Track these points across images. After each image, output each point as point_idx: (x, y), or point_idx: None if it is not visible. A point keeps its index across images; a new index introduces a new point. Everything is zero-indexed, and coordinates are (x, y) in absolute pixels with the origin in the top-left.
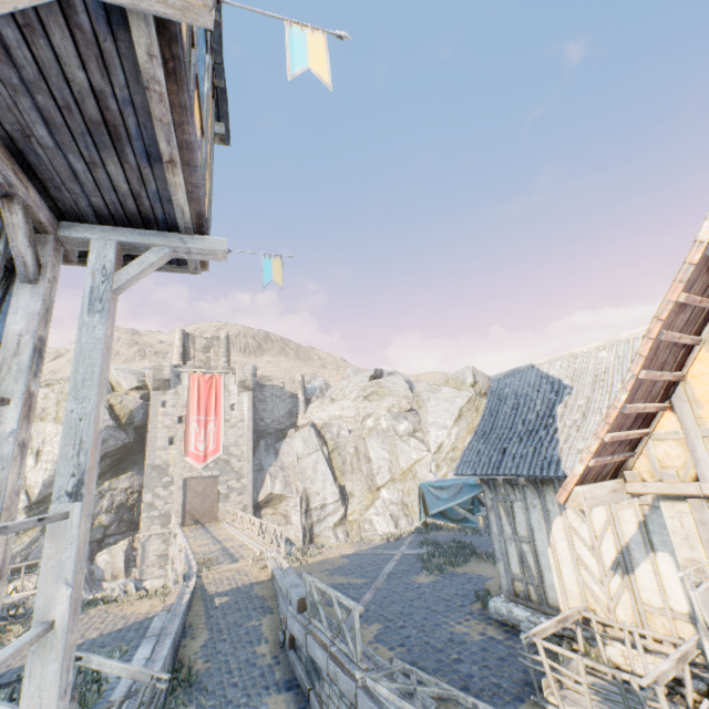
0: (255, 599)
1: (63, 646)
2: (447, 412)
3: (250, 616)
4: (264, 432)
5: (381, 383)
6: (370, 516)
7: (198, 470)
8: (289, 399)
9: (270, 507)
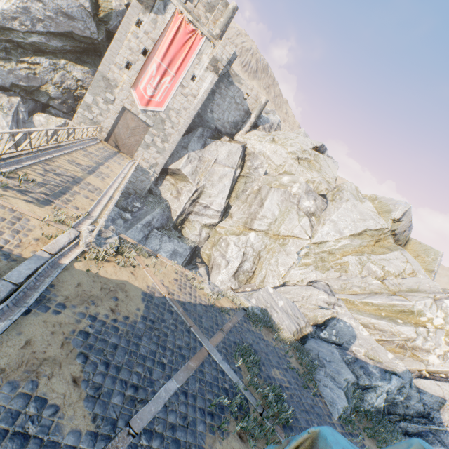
0: None
1: None
2: (352, 223)
3: None
4: (206, 123)
5: (318, 158)
6: (230, 241)
7: (137, 109)
8: (243, 112)
9: (173, 179)
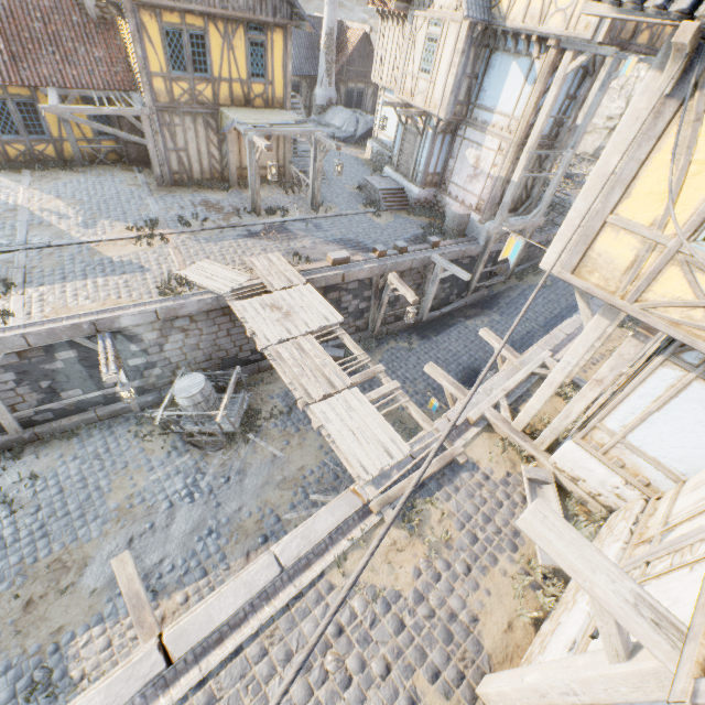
0: None
1: (557, 180)
2: None
3: None
4: None
5: None
6: None
7: None
8: None
9: None
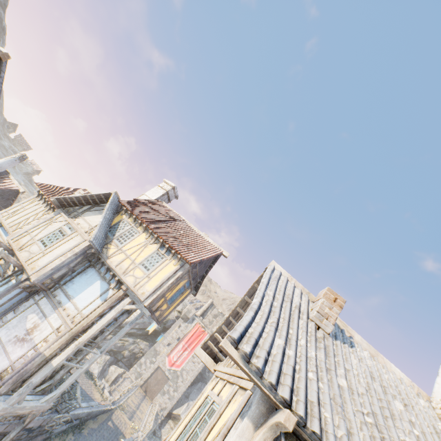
0: (116, 438)
1: (81, 372)
2: None
3: (109, 440)
4: (204, 379)
5: None
6: None
7: (166, 367)
8: None
9: (174, 422)
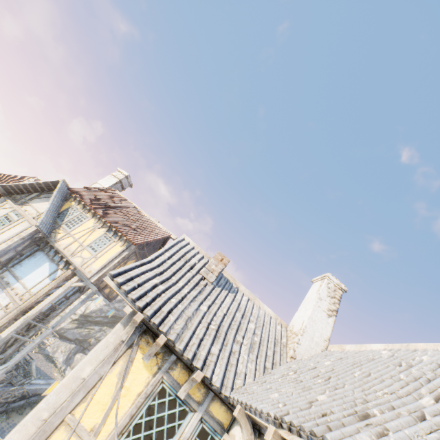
0: None
1: (33, 346)
2: None
3: None
4: None
5: None
6: None
7: None
8: None
9: None
